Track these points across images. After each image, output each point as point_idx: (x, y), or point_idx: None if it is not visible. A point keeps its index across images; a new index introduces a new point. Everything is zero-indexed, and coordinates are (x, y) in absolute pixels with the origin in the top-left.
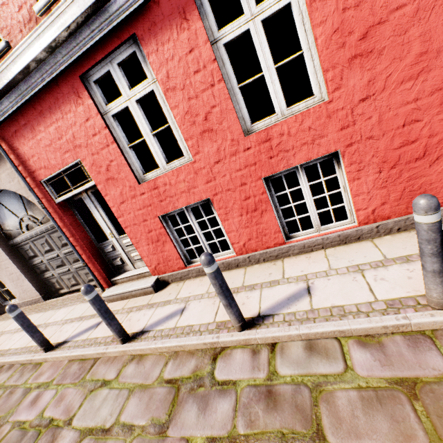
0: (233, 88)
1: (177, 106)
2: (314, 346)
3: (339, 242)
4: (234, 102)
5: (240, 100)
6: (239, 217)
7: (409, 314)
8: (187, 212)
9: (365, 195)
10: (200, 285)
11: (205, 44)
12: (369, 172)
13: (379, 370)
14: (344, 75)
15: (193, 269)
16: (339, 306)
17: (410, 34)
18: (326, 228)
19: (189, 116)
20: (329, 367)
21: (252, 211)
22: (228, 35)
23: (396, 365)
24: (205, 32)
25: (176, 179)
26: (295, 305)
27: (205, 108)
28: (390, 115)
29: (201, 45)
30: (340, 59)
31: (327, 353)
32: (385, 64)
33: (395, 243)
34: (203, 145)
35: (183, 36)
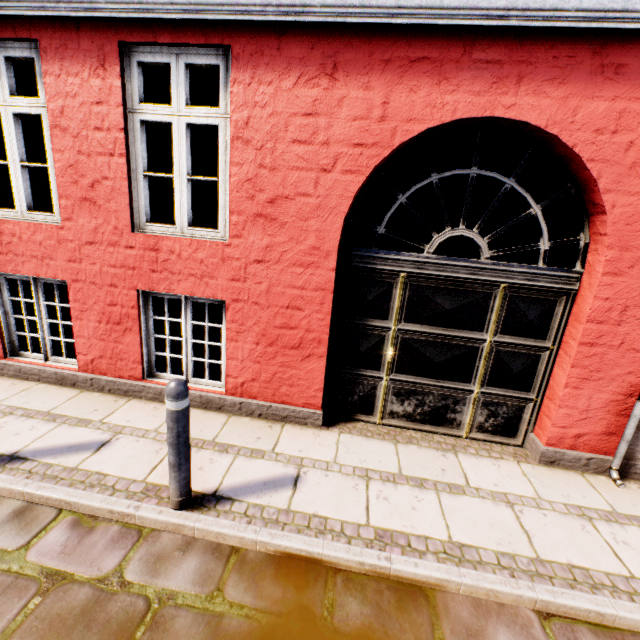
0: (138, 171)
1: (62, 152)
2: (27, 512)
3: (200, 404)
4: (135, 187)
5: (142, 189)
6: (97, 322)
7: (145, 505)
8: (36, 285)
9: (239, 362)
10: (3, 390)
11: (117, 107)
12: (249, 339)
13: (52, 557)
14: (247, 227)
15: (13, 365)
16: (103, 475)
17: (310, 224)
18: (197, 382)
19: (73, 171)
20: (10, 540)
21: (116, 323)
22: (149, 115)
23: (74, 556)
24: (122, 95)
25: (31, 236)
26: (66, 457)
27: (95, 173)
28: (279, 291)
29: (112, 104)
30: (247, 209)
31: (30, 523)
32: (285, 238)
33: (241, 428)
34: (80, 214)
35: (95, 81)
